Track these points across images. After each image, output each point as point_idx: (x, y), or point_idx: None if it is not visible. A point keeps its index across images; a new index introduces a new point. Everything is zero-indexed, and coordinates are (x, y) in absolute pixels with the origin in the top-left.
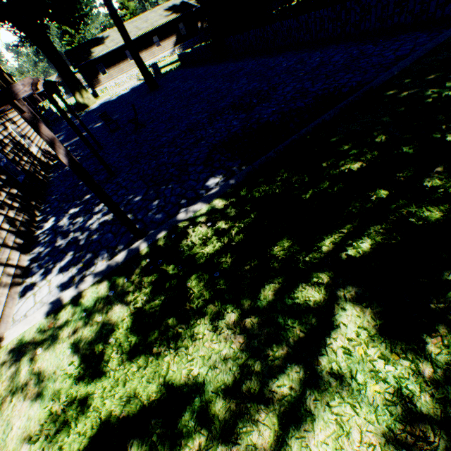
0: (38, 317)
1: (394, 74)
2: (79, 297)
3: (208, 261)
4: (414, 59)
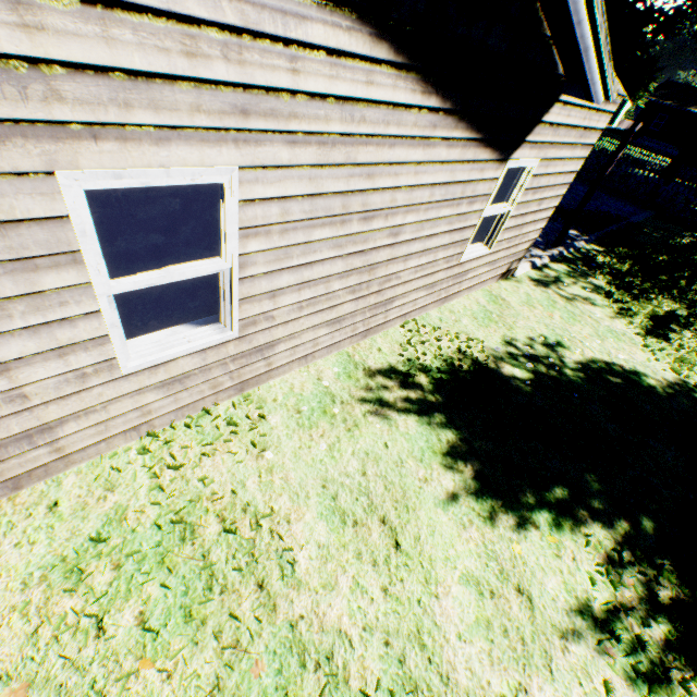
0: (527, 268)
1: (638, 221)
2: (547, 266)
3: (629, 273)
4: (643, 218)
